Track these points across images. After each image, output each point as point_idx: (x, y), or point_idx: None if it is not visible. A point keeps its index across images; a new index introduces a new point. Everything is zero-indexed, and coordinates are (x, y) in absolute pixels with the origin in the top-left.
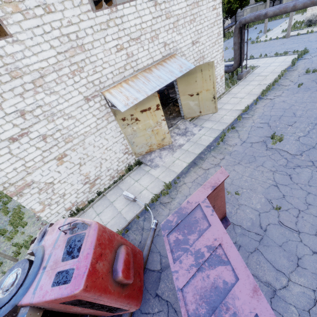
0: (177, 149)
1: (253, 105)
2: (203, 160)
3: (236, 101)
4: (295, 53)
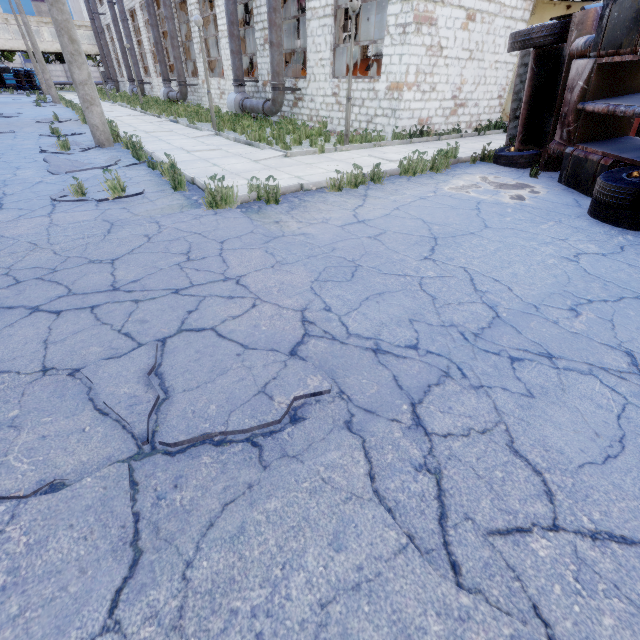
0: None
1: None
2: None
3: None
4: None
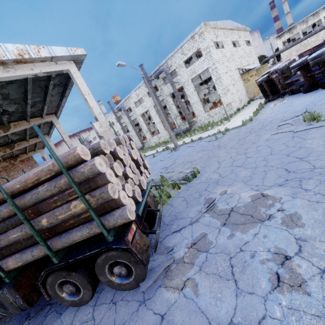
0: None
1: None
2: None
3: None
4: None
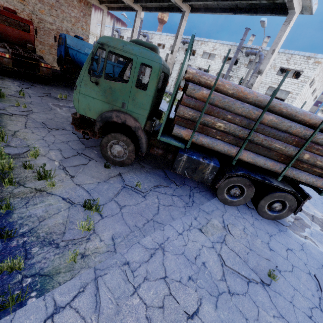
0: None
1: None
2: None
3: None
4: None
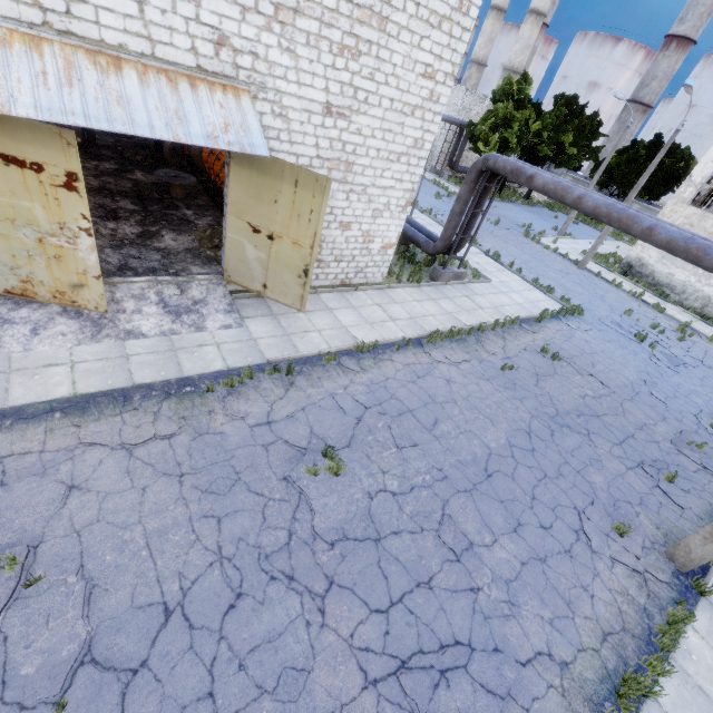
0: (108, 338)
1: (393, 348)
2: (121, 409)
3: (376, 316)
4: (562, 302)
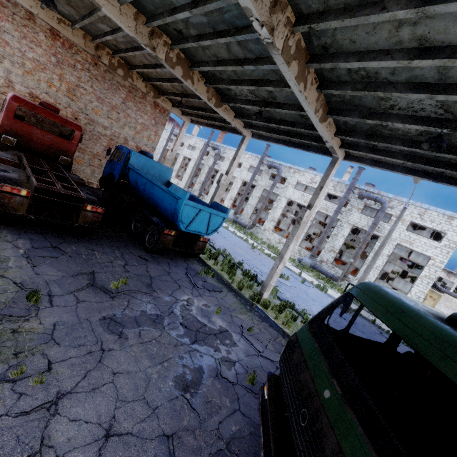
0: None
1: None
2: None
3: None
4: None
